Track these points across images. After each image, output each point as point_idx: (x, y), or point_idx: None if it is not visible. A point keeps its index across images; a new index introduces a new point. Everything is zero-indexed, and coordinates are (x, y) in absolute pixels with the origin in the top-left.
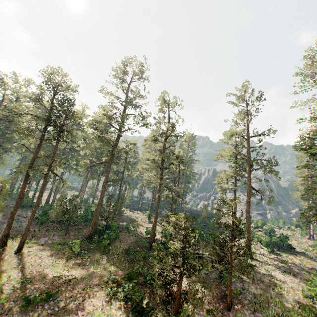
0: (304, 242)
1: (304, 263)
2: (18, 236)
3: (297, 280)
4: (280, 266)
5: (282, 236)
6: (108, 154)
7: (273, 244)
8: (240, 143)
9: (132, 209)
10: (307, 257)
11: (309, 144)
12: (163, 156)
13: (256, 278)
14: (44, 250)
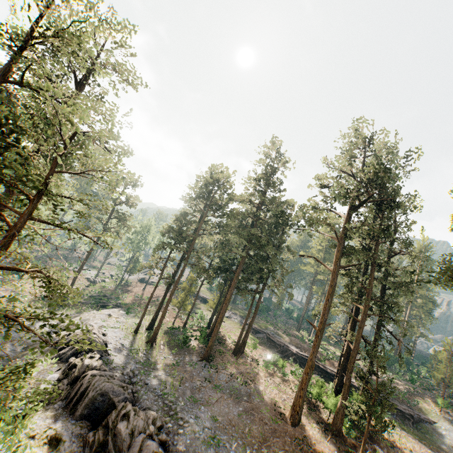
0: None
1: None
2: (296, 328)
3: None
4: None
5: None
6: None
7: None
8: None
9: None
10: None
11: None
12: None
13: None
14: (322, 342)
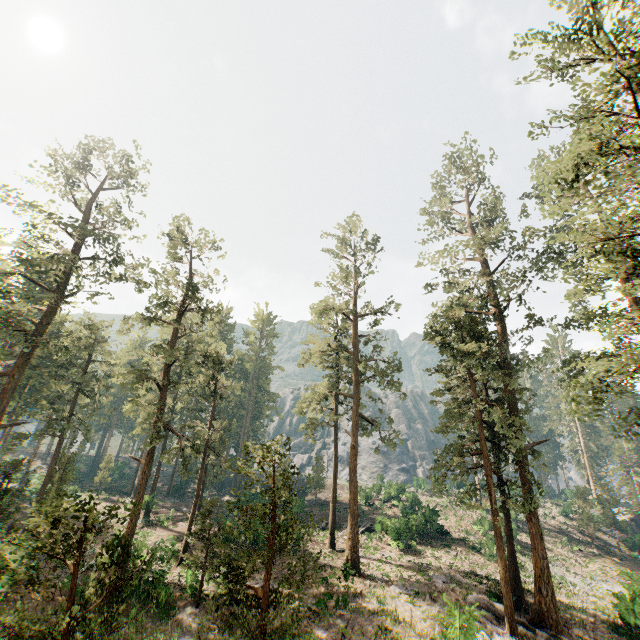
0: (469, 516)
1: (459, 564)
2: None
3: (436, 608)
4: (412, 581)
5: (428, 510)
6: (19, 354)
7: (412, 532)
8: (341, 328)
9: (117, 494)
10: (469, 548)
11: (441, 328)
12: (170, 356)
13: (352, 627)
14: None
